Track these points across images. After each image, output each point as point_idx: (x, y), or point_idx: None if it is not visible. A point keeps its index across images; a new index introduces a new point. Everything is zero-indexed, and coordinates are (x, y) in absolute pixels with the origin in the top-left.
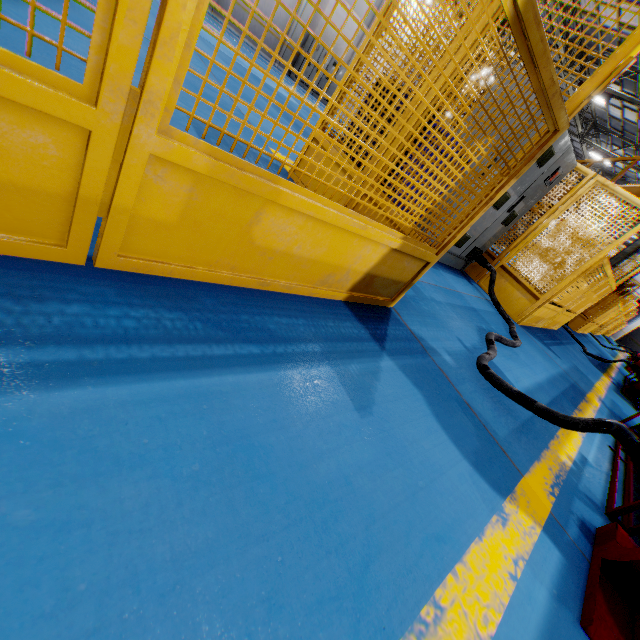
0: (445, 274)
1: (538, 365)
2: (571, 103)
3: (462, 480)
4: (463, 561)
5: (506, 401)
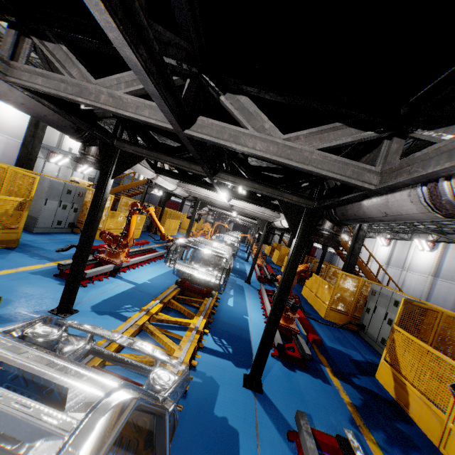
0: (57, 235)
1: None
2: (30, 197)
3: (33, 262)
4: (28, 267)
5: (65, 254)
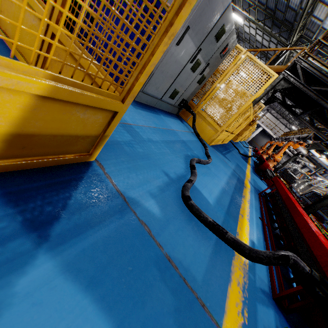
0: (165, 118)
1: (221, 172)
2: None
3: None
4: None
5: None
